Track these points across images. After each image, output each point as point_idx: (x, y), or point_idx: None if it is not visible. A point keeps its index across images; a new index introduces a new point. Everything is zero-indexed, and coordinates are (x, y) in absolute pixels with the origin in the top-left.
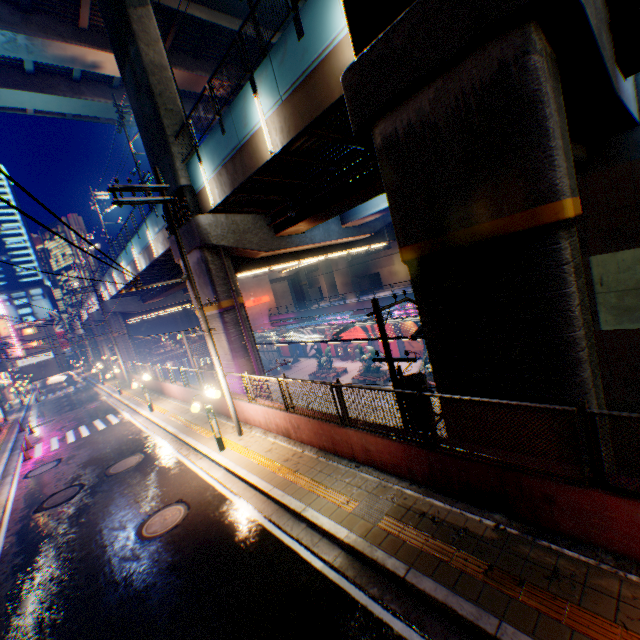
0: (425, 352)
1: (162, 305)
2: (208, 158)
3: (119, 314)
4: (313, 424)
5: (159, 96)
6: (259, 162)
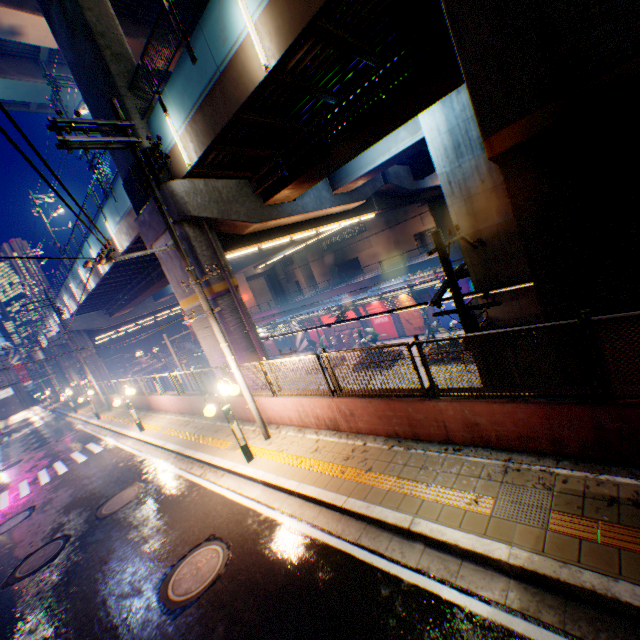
0: (426, 327)
1: (132, 317)
2: (176, 104)
3: (84, 332)
4: (376, 406)
5: (101, 37)
6: (248, 88)
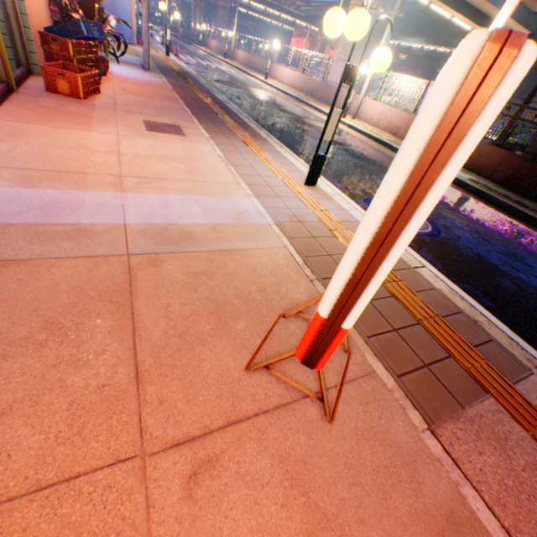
0: None
1: None
2: None
3: None
4: None
5: None
6: None
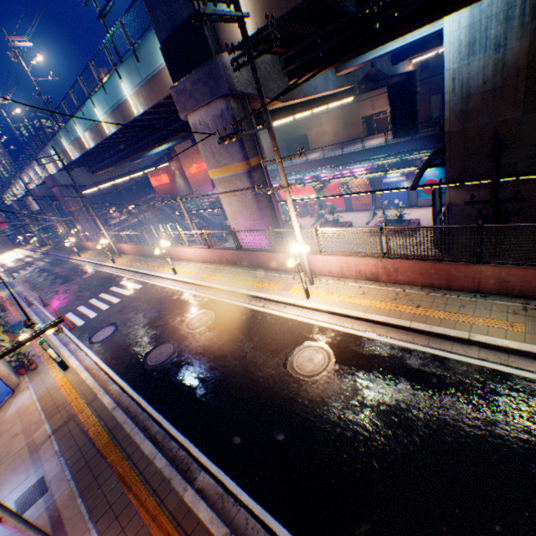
0: (373, 204)
1: (112, 176)
2: None
3: (71, 188)
4: (422, 266)
5: None
6: None
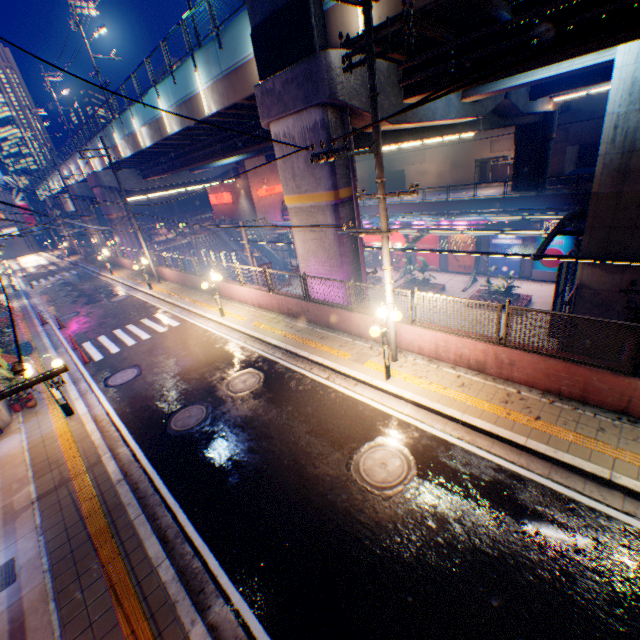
0: (475, 268)
1: (165, 185)
2: None
3: (115, 191)
4: (550, 365)
5: None
6: None
